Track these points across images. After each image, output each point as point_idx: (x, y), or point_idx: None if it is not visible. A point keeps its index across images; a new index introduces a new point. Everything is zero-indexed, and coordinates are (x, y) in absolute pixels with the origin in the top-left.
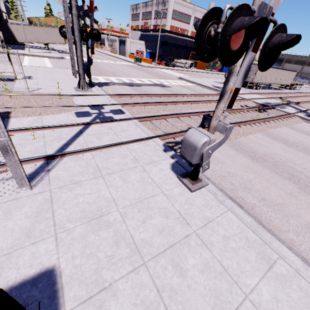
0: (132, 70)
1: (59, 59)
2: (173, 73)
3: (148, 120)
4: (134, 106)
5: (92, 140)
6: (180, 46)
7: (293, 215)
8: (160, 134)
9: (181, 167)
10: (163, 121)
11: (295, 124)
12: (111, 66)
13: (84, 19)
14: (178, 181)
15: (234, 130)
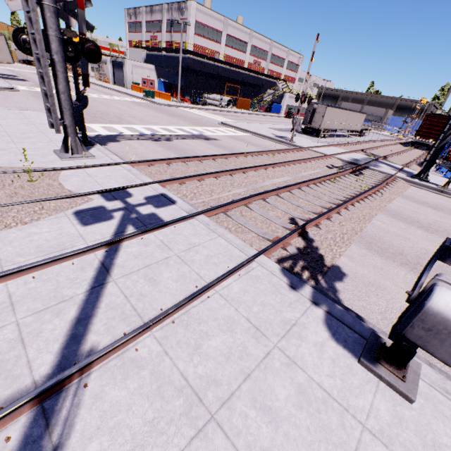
0: (145, 111)
1: (5, 91)
2: (209, 116)
3: (221, 211)
4: (183, 183)
5: (140, 290)
6: (211, 74)
7: None
8: (265, 247)
9: (345, 328)
10: (245, 209)
11: (406, 191)
12: (107, 104)
13: (68, 18)
14: (367, 373)
15: (351, 213)
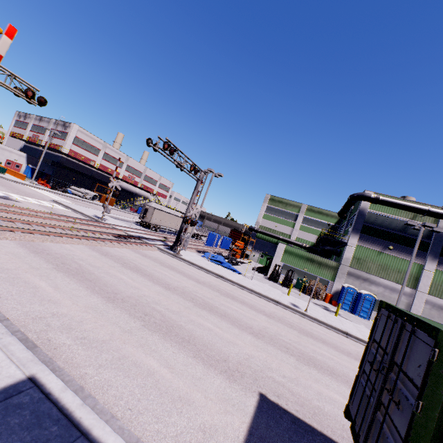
0: None
1: None
2: (53, 196)
3: None
4: None
5: None
6: (83, 173)
7: (11, 273)
8: None
9: None
10: None
11: (145, 250)
12: None
13: None
14: None
15: (50, 237)
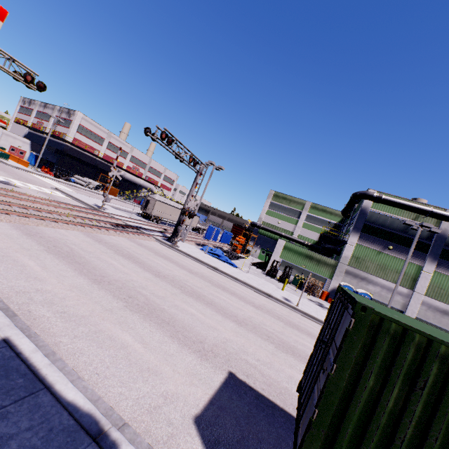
0: None
1: None
2: (55, 184)
3: None
4: None
5: None
6: (87, 163)
7: (2, 252)
8: None
9: None
10: None
11: (141, 240)
12: None
13: None
14: None
15: (45, 222)
